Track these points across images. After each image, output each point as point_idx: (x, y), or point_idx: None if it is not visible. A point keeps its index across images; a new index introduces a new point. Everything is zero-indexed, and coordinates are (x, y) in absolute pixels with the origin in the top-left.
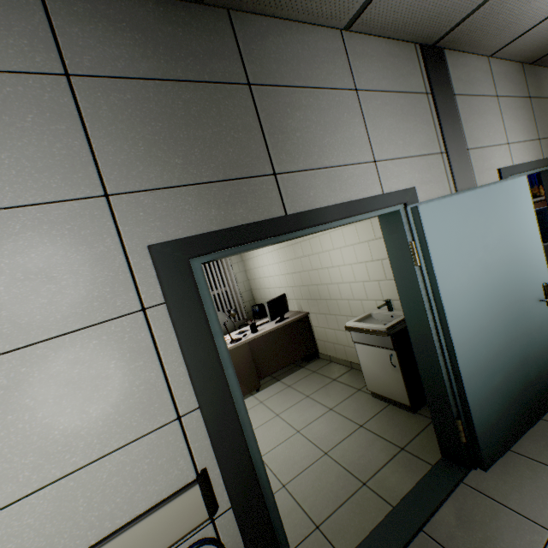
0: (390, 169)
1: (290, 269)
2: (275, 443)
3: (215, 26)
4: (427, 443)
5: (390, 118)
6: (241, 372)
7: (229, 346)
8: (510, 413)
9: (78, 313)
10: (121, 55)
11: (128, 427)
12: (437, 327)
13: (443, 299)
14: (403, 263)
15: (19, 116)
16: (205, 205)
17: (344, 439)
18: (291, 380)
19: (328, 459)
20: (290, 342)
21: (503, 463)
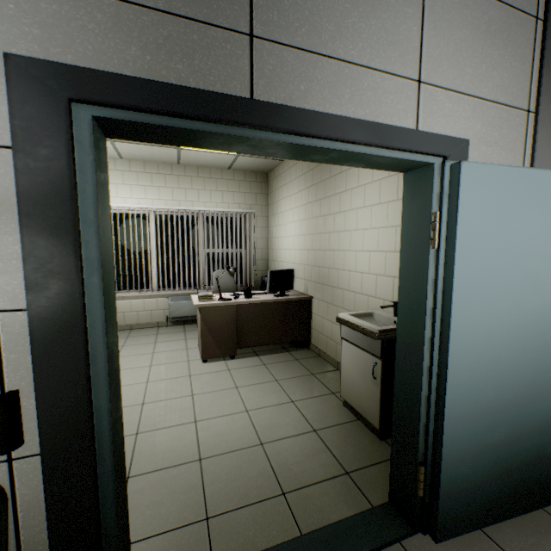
0: (440, 102)
1: (308, 245)
2: (218, 413)
3: None
4: (380, 478)
5: (466, 30)
6: (220, 333)
7: (215, 302)
8: (499, 486)
9: None
10: None
11: None
12: (434, 339)
13: (455, 303)
14: (417, 242)
15: None
16: (123, 36)
17: (289, 437)
18: (269, 360)
19: (260, 451)
20: (283, 321)
21: (464, 542)
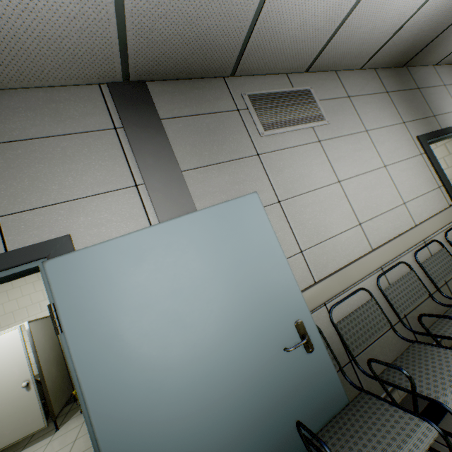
0: None
1: None
2: None
3: (405, 73)
4: None
5: None
6: None
7: None
8: None
9: (409, 153)
10: (392, 85)
11: (429, 186)
12: None
13: None
14: None
15: (384, 104)
16: (422, 126)
17: None
18: None
19: None
20: None
21: None
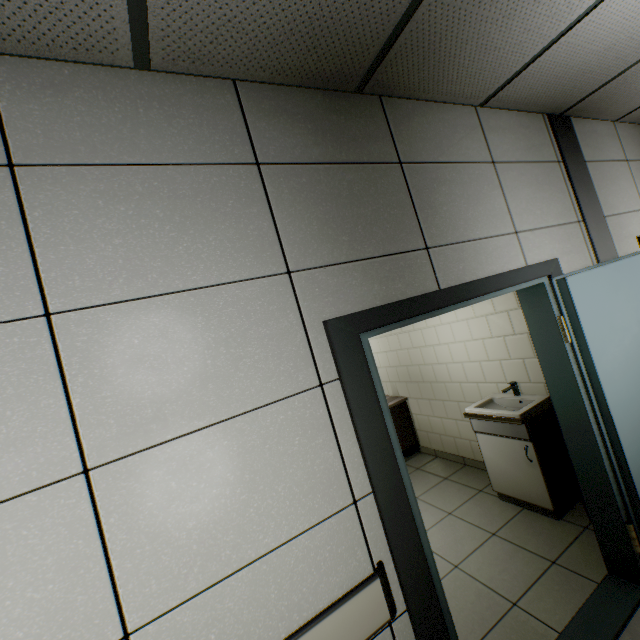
0: (531, 239)
1: (384, 347)
2: None
3: (370, 111)
4: (584, 555)
5: (526, 188)
6: None
7: None
8: None
9: (267, 387)
10: (297, 143)
11: (310, 509)
12: (596, 412)
13: (601, 380)
14: (549, 339)
15: (222, 202)
16: (369, 281)
17: (475, 550)
18: None
19: (460, 573)
20: None
21: None
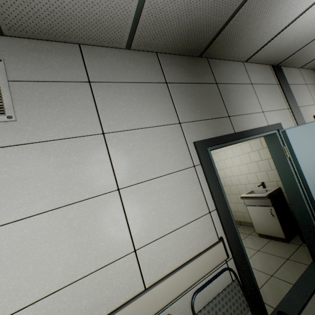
0: (269, 115)
1: None
2: None
3: (204, 64)
4: (301, 255)
5: (265, 94)
6: None
7: None
8: None
9: (175, 165)
10: (179, 75)
11: (194, 213)
12: (302, 187)
13: (303, 172)
14: (279, 157)
15: (155, 96)
16: (208, 128)
17: (251, 257)
18: None
19: None
20: None
21: None
